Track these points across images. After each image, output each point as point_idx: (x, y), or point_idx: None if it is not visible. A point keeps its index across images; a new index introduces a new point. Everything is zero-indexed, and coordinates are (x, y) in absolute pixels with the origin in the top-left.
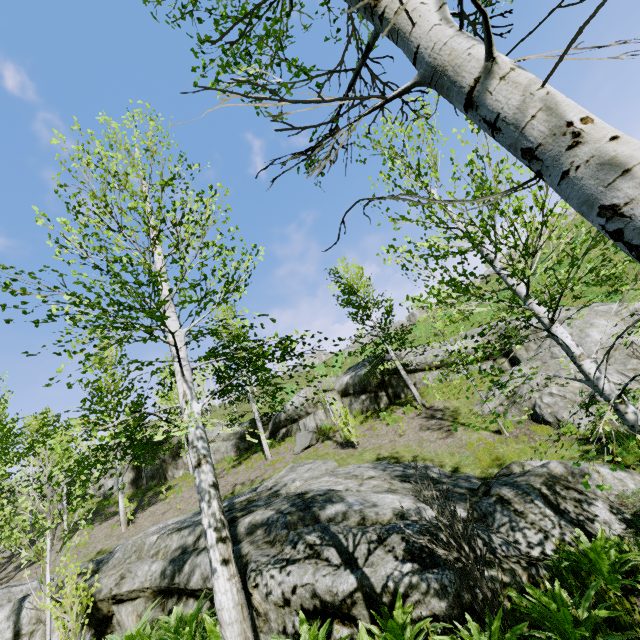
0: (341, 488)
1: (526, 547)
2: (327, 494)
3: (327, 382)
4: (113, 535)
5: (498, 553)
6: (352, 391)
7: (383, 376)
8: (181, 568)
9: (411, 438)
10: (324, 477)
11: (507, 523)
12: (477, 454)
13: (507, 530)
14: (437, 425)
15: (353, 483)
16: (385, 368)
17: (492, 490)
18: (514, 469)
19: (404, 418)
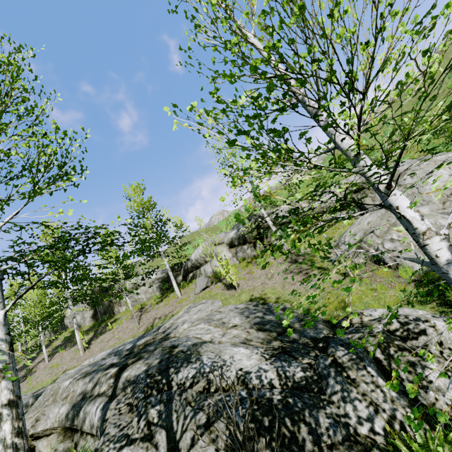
0: (208, 338)
1: (356, 423)
2: (189, 351)
3: (218, 237)
4: (75, 358)
5: (323, 442)
6: (237, 243)
7: (259, 230)
8: (78, 413)
9: (277, 281)
10: (201, 324)
11: (339, 392)
12: (326, 297)
13: (338, 400)
14: (298, 269)
15: (218, 332)
16: (260, 224)
17: (329, 349)
18: (353, 320)
19: (274, 263)
